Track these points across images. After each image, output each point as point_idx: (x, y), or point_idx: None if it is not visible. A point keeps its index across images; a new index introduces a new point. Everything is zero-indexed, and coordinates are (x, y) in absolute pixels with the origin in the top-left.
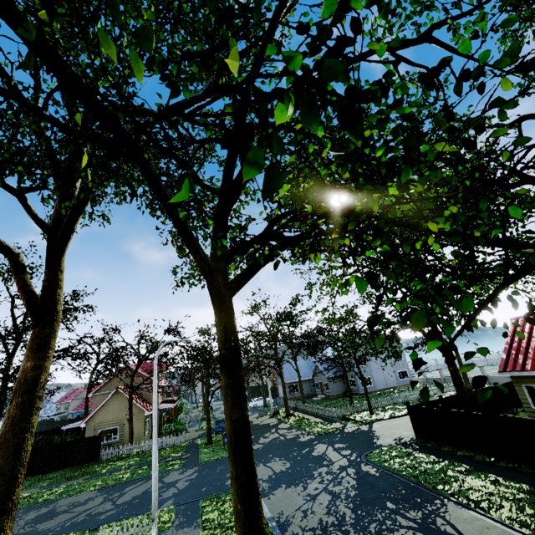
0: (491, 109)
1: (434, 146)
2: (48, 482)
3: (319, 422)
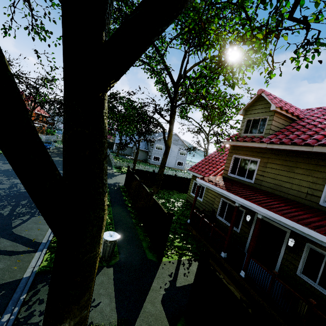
0: None
1: None
2: None
3: None
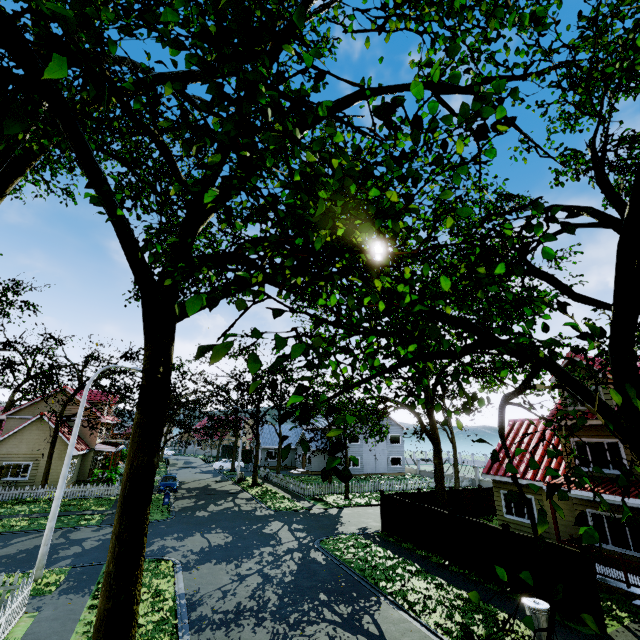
0: (448, 169)
1: (386, 193)
2: None
3: (286, 498)
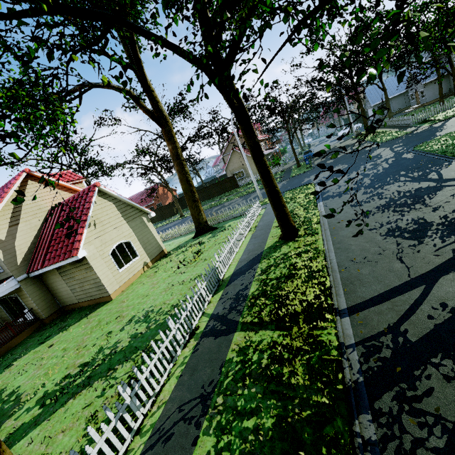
0: None
1: None
2: (219, 198)
3: (394, 132)
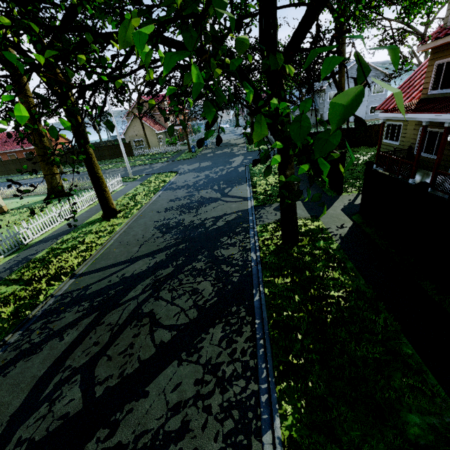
0: None
1: None
2: (109, 163)
3: None
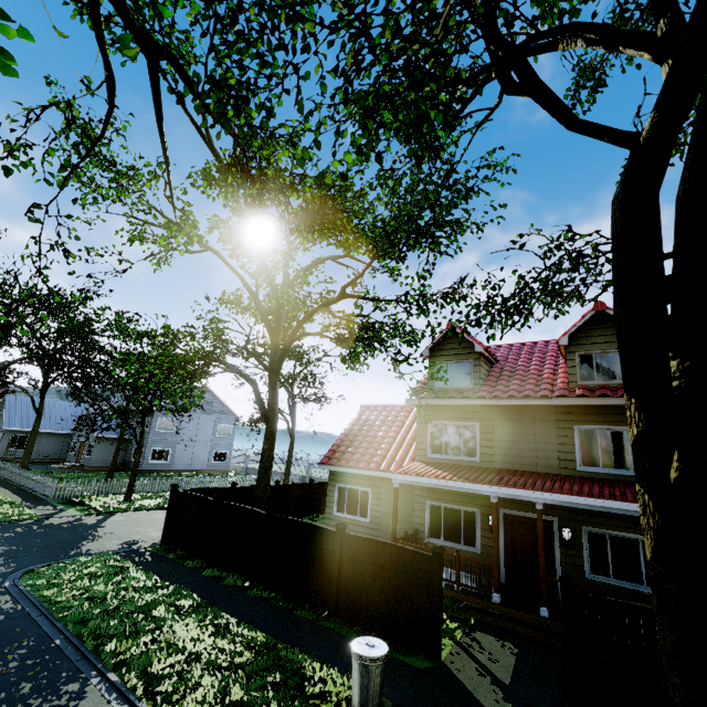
0: None
1: None
2: None
3: (11, 502)
